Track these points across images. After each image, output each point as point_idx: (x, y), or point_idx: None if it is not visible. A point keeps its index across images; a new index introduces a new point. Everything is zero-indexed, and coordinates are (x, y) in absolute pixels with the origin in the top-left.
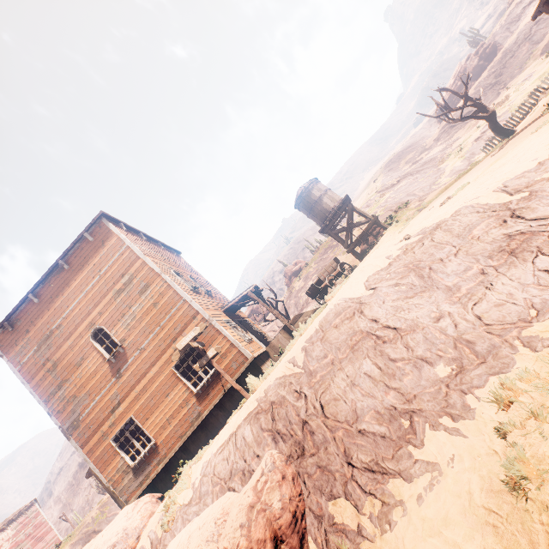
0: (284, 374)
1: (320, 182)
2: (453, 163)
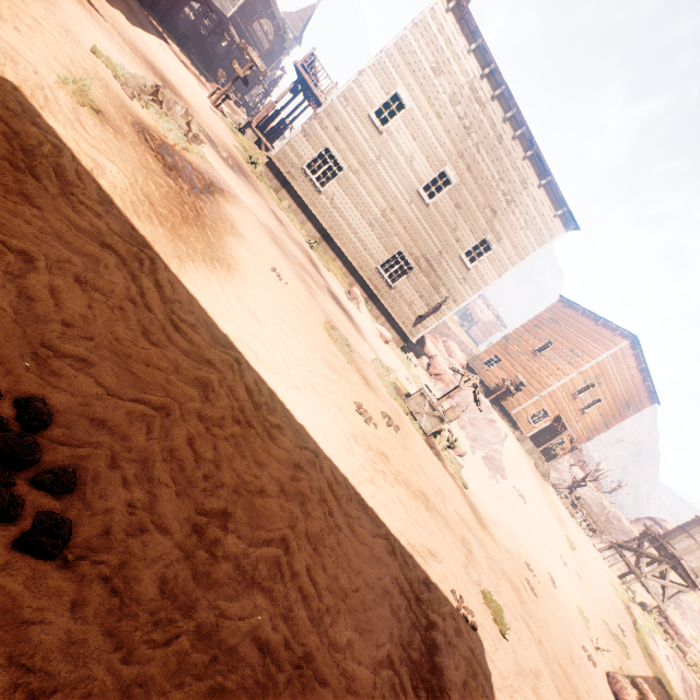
0: None
1: None
2: None
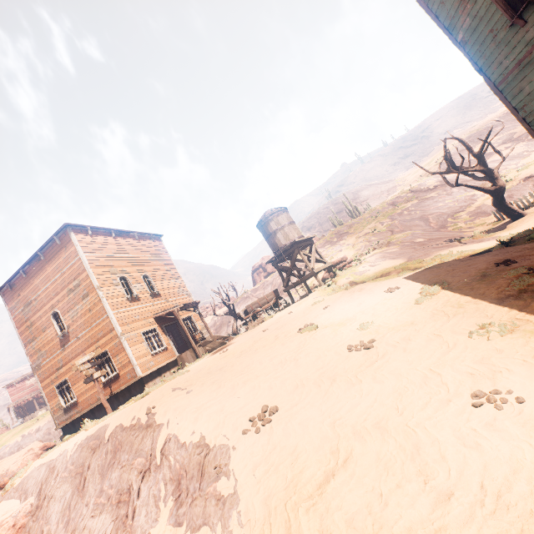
0: (68, 451)
1: (285, 212)
2: (488, 196)
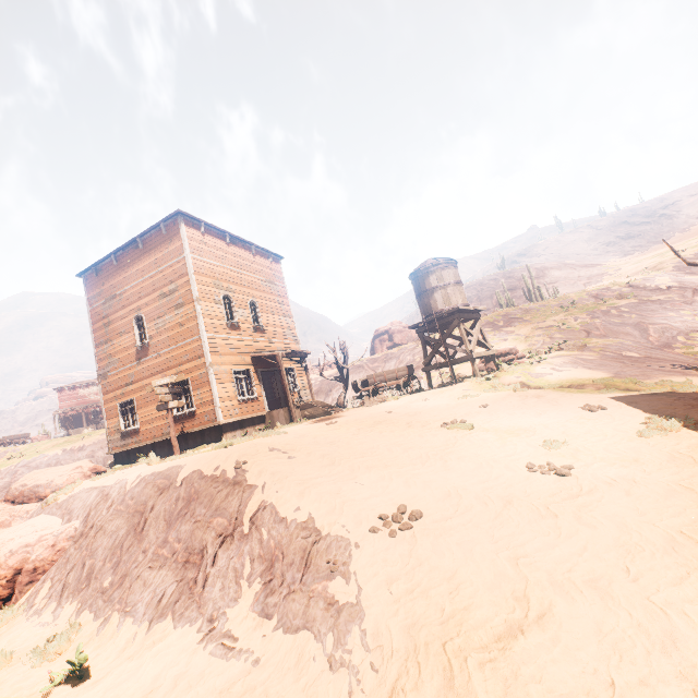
0: (128, 482)
1: (454, 266)
2: None
